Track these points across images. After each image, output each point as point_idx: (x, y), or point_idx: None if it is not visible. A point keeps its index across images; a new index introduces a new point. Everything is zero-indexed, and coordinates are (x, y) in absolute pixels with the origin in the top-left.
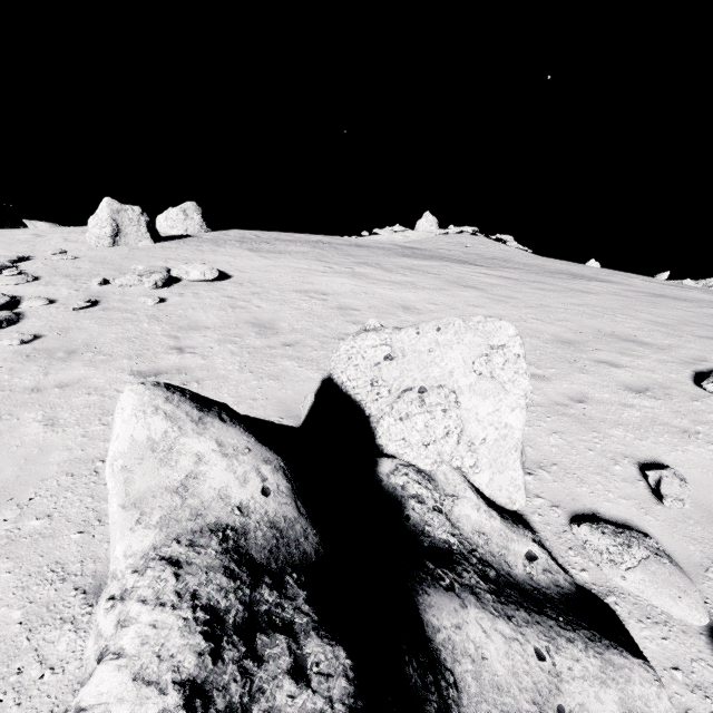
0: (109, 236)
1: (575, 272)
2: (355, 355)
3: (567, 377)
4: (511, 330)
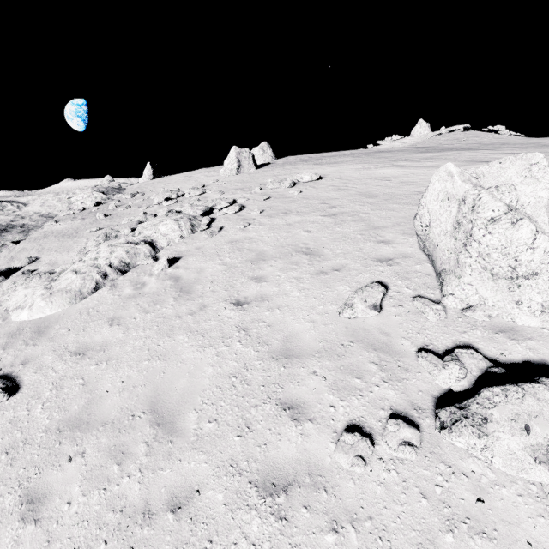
0: (236, 169)
1: None
2: None
3: None
4: (541, 155)
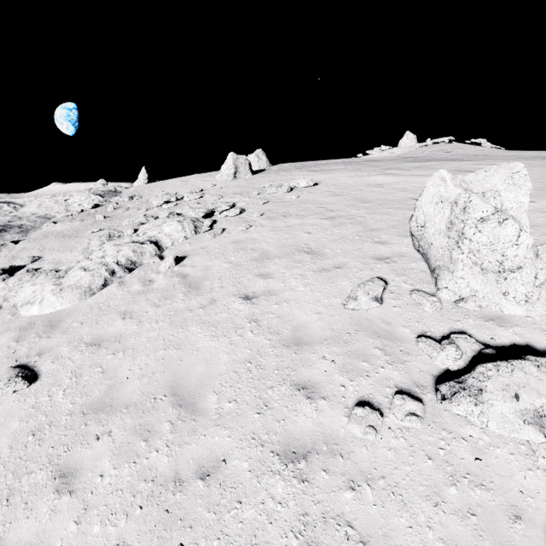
0: (232, 174)
1: None
2: None
3: (545, 200)
4: (522, 165)
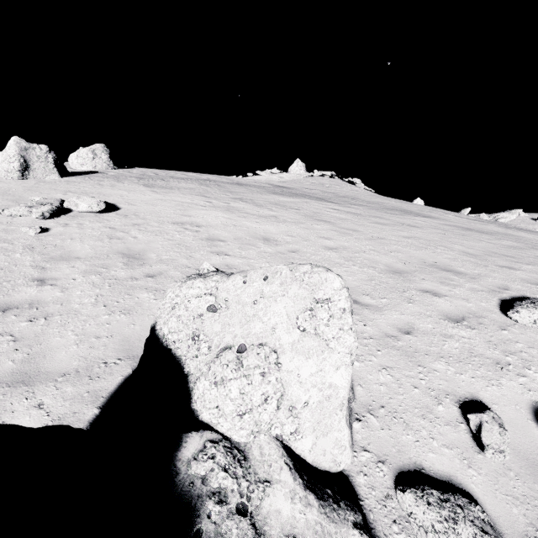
0: (18, 170)
1: (405, 209)
2: (179, 305)
3: (397, 307)
4: (337, 282)
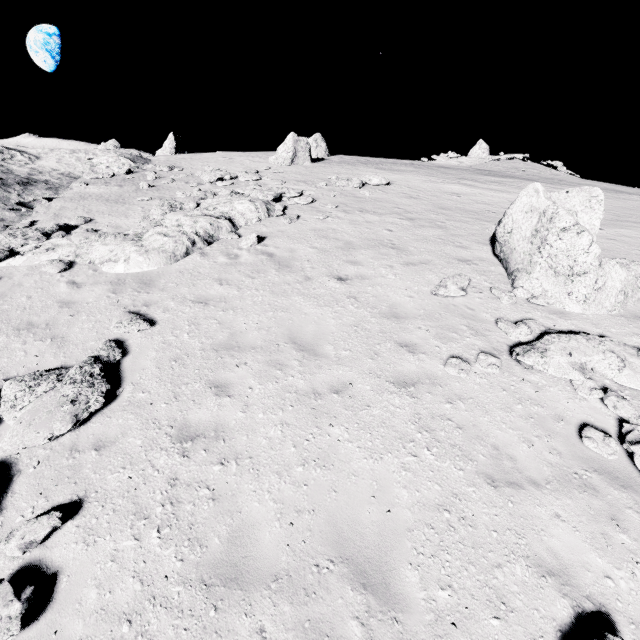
0: (290, 158)
1: (620, 190)
2: None
3: (613, 229)
4: (600, 191)
